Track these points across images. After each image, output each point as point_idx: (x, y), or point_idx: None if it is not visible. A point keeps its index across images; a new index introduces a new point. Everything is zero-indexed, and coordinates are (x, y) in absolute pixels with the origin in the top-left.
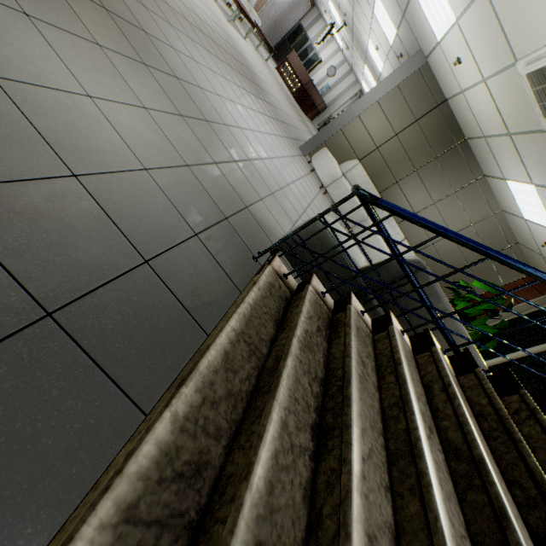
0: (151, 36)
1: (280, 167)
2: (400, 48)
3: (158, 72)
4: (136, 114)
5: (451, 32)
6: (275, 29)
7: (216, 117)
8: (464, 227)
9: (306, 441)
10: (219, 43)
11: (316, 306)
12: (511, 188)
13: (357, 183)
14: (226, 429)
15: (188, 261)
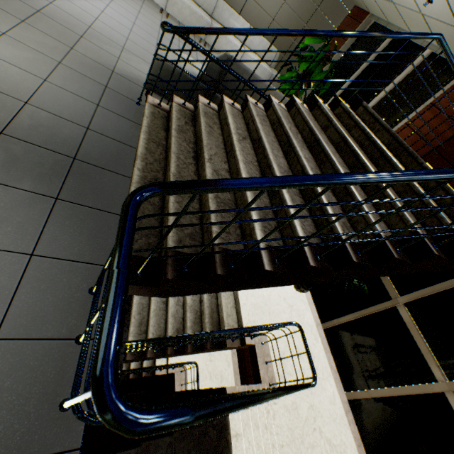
0: None
1: (115, 16)
2: None
3: None
4: (6, 44)
5: None
6: None
7: (39, 0)
8: None
9: (191, 162)
10: None
11: (182, 113)
12: None
13: None
14: (160, 170)
15: (105, 121)
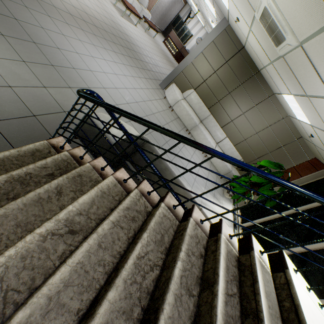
0: (21, 21)
1: (125, 93)
2: (219, 18)
3: (15, 39)
4: None
5: (229, 2)
6: (163, 19)
7: (65, 64)
8: (264, 128)
9: None
10: (102, 27)
11: (63, 163)
12: (285, 99)
13: (193, 103)
14: None
15: None
